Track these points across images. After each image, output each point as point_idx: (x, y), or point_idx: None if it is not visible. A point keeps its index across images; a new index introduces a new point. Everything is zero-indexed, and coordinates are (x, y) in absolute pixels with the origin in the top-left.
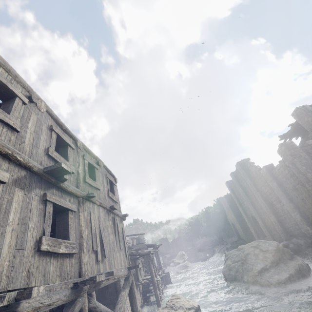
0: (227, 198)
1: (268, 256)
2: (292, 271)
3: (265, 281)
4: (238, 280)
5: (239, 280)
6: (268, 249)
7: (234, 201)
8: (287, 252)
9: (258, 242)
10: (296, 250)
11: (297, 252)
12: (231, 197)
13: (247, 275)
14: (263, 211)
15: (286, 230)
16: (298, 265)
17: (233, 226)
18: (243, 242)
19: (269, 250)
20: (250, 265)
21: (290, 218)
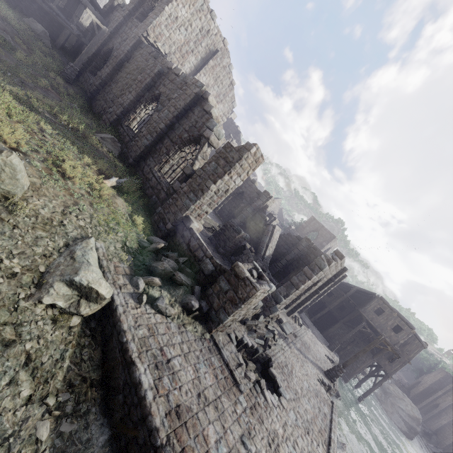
0: (447, 376)
1: (410, 412)
2: (410, 423)
3: (397, 409)
4: (386, 394)
5: (387, 394)
6: (415, 413)
7: (448, 384)
8: (419, 423)
9: (415, 407)
10: (425, 433)
11: (424, 434)
12: (451, 381)
13: (392, 400)
14: (447, 414)
15: (438, 431)
16: (415, 427)
17: (417, 382)
18: (406, 392)
19: (414, 414)
20: (398, 401)
21: (450, 435)
